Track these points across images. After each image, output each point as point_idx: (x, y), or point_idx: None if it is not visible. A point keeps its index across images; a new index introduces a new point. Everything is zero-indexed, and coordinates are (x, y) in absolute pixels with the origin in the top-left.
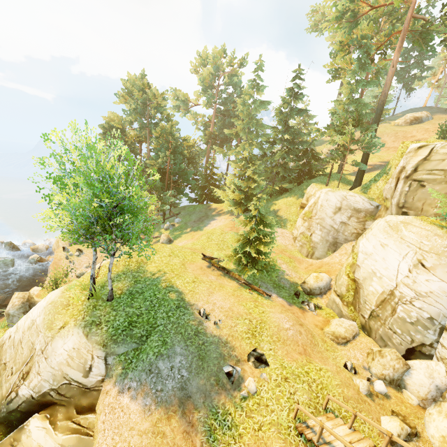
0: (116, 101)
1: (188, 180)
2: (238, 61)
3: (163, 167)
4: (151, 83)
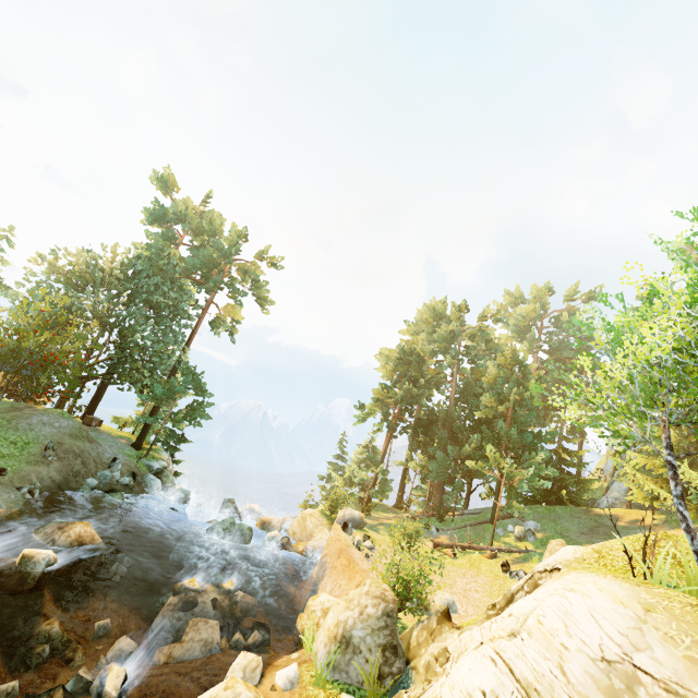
0: (402, 331)
1: (535, 449)
2: (582, 295)
3: (487, 421)
4: (449, 315)
